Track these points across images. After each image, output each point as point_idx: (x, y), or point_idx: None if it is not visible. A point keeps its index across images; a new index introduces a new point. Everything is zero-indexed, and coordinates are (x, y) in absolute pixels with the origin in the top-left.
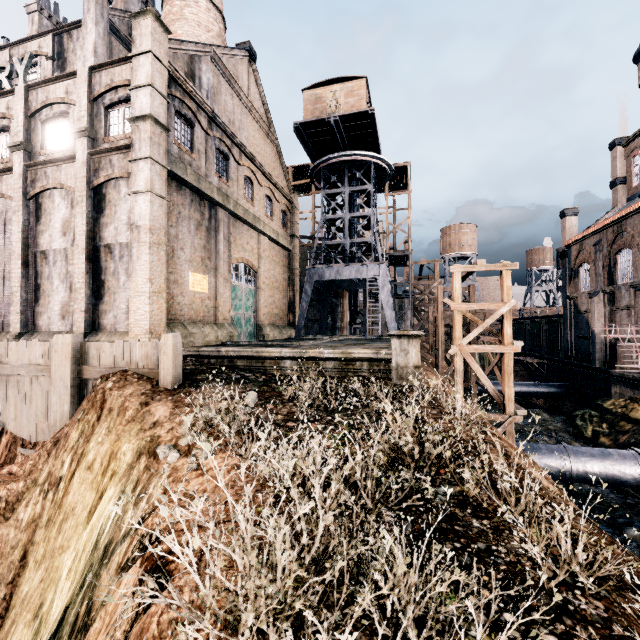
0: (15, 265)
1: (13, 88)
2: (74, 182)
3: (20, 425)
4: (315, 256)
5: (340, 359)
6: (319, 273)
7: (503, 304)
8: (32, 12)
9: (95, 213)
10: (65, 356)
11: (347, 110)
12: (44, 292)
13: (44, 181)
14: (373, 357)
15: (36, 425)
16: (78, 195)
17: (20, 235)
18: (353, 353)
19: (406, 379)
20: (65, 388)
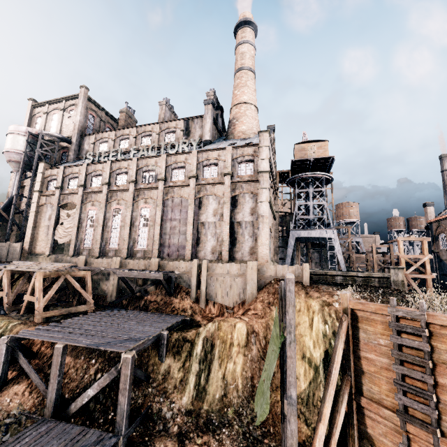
0: (189, 228)
1: (190, 151)
2: (221, 193)
3: (224, 300)
4: (280, 222)
5: (365, 277)
6: (297, 233)
7: (425, 256)
8: (162, 105)
9: (232, 207)
10: (254, 270)
11: (318, 155)
12: (202, 241)
13: (205, 192)
14: (381, 276)
15: (233, 300)
16: (225, 199)
17: (192, 215)
18: (372, 274)
19: (398, 286)
20: (254, 283)
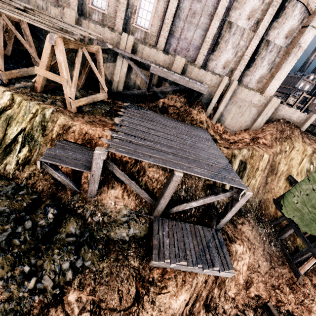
0: (214, 24)
1: None
2: None
3: (232, 122)
4: None
5: None
6: None
7: None
8: None
9: (273, 16)
10: (274, 107)
11: None
12: (219, 48)
13: None
14: None
15: (239, 124)
16: (276, 0)
17: (226, 4)
18: None
19: None
20: (266, 118)
